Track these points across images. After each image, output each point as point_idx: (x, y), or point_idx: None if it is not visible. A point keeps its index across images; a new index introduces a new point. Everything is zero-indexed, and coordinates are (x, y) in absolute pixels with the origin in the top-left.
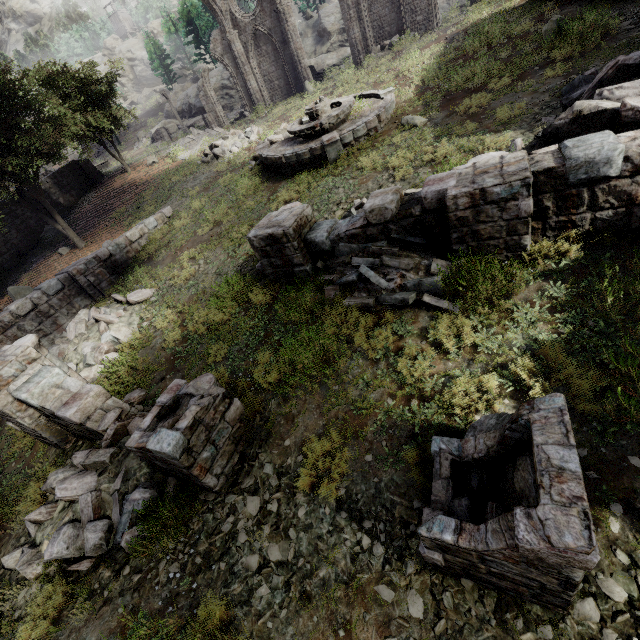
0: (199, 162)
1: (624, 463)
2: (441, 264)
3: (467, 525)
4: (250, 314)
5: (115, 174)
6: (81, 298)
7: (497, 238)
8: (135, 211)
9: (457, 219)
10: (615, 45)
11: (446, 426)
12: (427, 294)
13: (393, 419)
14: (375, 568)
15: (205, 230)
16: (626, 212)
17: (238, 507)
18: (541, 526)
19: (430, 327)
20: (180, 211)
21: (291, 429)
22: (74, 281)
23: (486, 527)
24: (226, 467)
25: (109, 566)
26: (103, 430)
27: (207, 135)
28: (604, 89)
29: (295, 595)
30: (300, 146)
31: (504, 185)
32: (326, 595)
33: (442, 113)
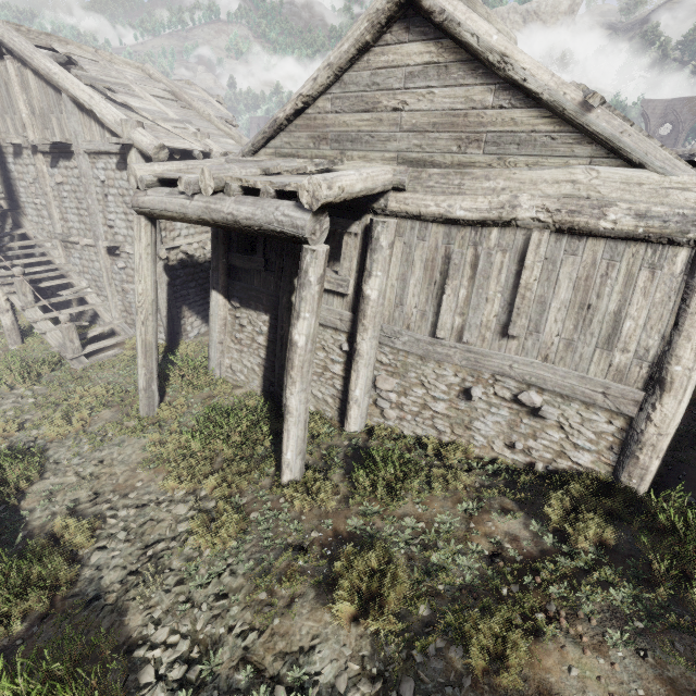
0: None
1: None
2: None
3: None
4: None
5: None
6: None
7: None
8: None
9: None
10: None
11: None
12: None
13: None
14: None
15: None
16: None
17: None
18: None
19: None
20: None
21: None
22: None
23: None
24: None
25: None
26: None
27: None
28: None
29: None
30: None
31: None
32: None
33: None
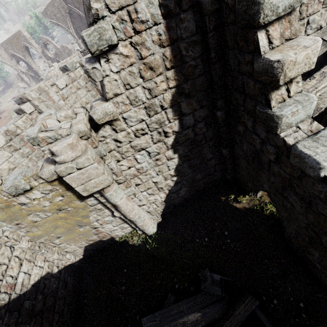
0: None
1: None
2: None
3: None
4: None
5: None
6: None
7: None
8: None
9: None
10: None
11: None
12: None
13: None
14: None
15: None
16: None
17: None
18: None
19: None
20: None
21: None
22: None
23: None
24: None
25: None
26: None
27: None
28: None
29: None
30: None
31: None
32: None
33: None
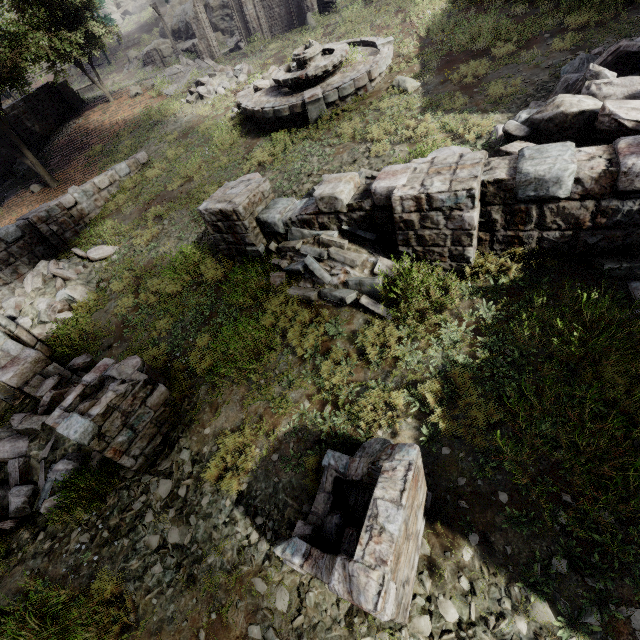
0: (183, 100)
1: (493, 497)
2: (387, 264)
3: (315, 551)
4: (200, 290)
5: (97, 102)
6: (44, 247)
7: (442, 246)
8: (111, 151)
9: (403, 221)
10: (635, 18)
11: (350, 436)
12: (365, 296)
13: (305, 422)
14: (256, 562)
15: (175, 185)
16: (573, 236)
17: (151, 488)
18: (349, 580)
19: (360, 332)
20: (155, 158)
21: (211, 419)
22: (35, 229)
23: (325, 559)
24: (146, 448)
25: (29, 528)
26: (41, 396)
27: (196, 67)
28: (593, 82)
29: (184, 576)
30: (283, 99)
31: (449, 193)
32: (210, 580)
33: (437, 78)
